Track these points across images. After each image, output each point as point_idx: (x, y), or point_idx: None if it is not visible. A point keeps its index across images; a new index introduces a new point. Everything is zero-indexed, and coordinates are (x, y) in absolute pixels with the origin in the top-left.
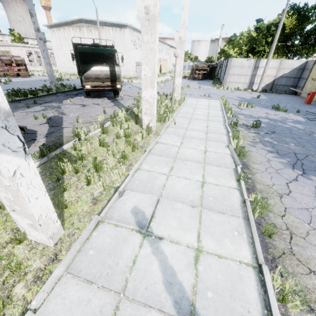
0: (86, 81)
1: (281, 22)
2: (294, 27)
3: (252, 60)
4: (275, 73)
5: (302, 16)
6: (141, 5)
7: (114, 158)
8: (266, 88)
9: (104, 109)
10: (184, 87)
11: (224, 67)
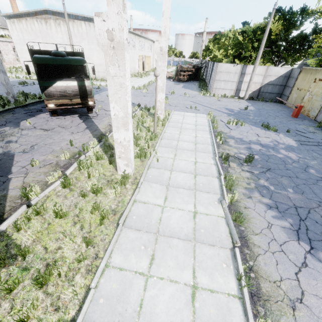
0: (49, 99)
1: (268, 28)
2: (280, 33)
3: (239, 66)
4: (262, 80)
5: (288, 22)
6: (102, 28)
7: (74, 242)
8: (253, 95)
9: (71, 140)
10: (168, 93)
11: (210, 69)
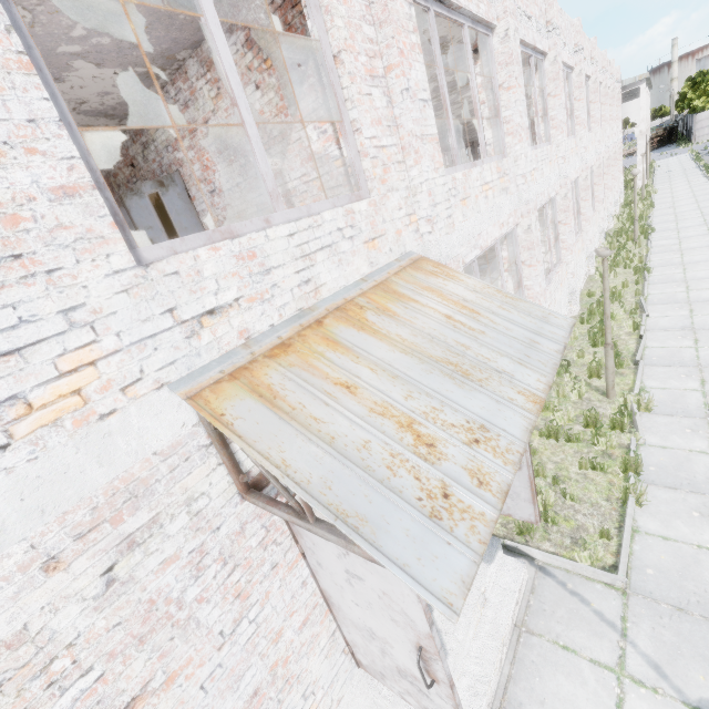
0: None
1: None
2: None
3: None
4: None
5: None
6: None
7: None
8: None
9: None
10: None
11: (689, 123)
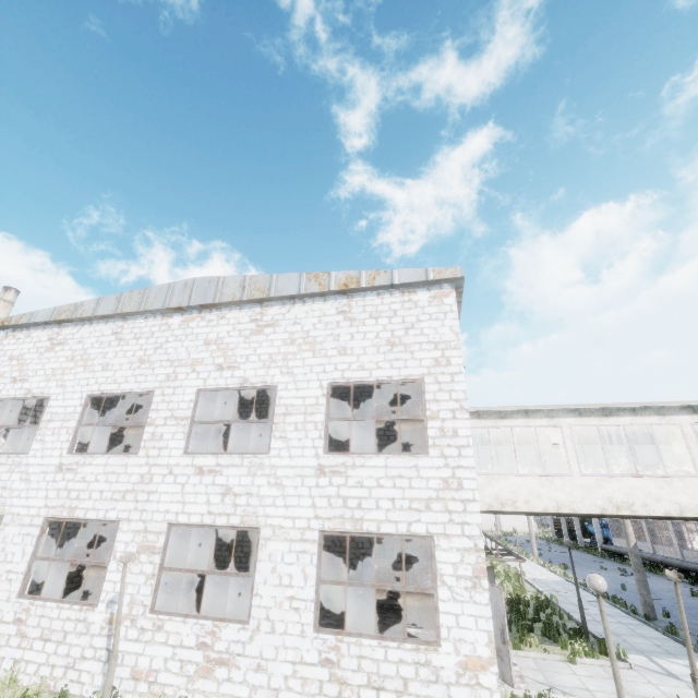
0: None
1: None
2: None
3: None
4: None
5: None
6: None
7: None
8: None
9: None
10: None
11: None
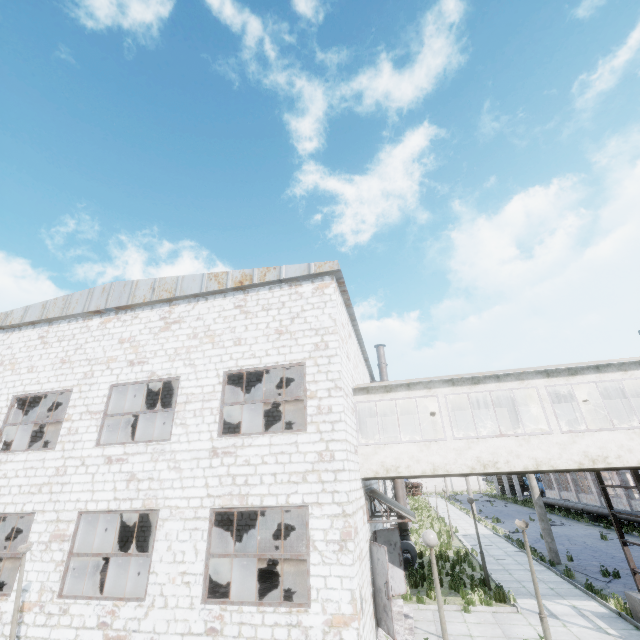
0: None
1: None
2: None
3: None
4: None
5: None
6: None
7: None
8: None
9: None
10: None
11: None
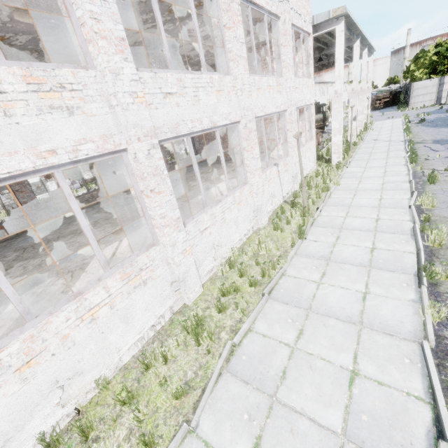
0: None
1: None
2: None
3: (435, 79)
4: None
5: None
6: (358, 87)
7: None
8: None
9: (328, 134)
10: None
11: (409, 90)
